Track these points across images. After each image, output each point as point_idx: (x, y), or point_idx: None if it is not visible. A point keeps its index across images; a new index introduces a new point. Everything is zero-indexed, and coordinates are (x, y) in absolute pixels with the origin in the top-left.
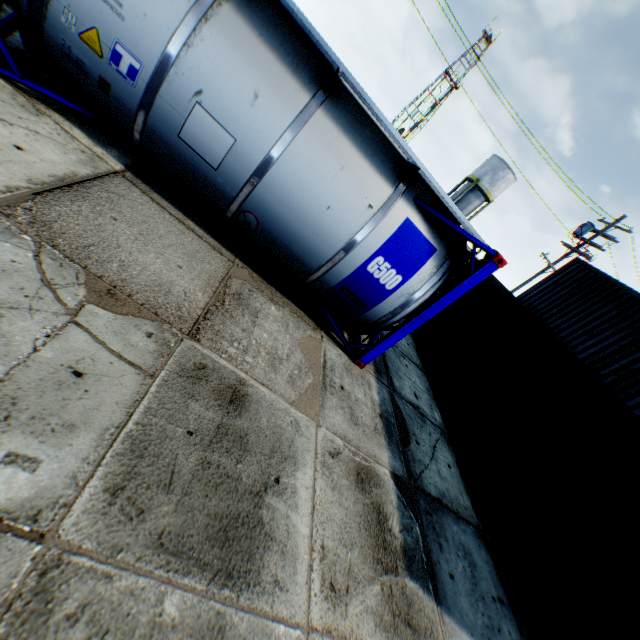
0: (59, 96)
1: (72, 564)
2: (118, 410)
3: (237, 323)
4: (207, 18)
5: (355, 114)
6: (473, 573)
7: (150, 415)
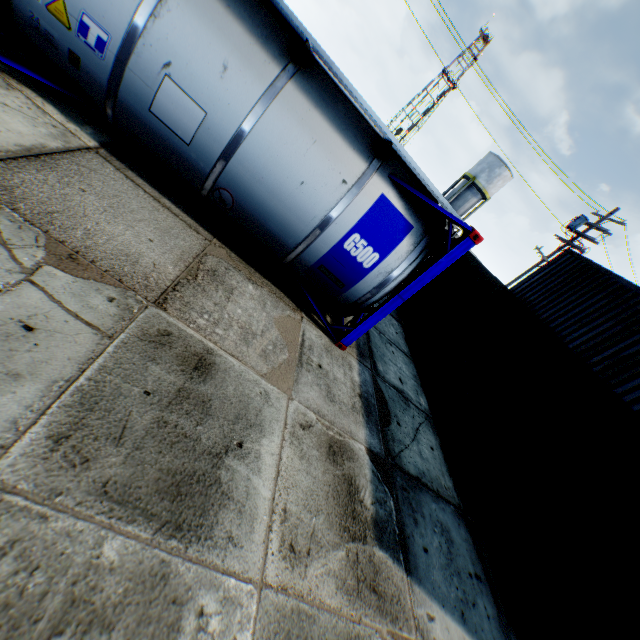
0: (30, 71)
1: (5, 502)
2: (70, 365)
3: (209, 297)
4: None
5: (327, 89)
6: (450, 549)
7: (105, 373)
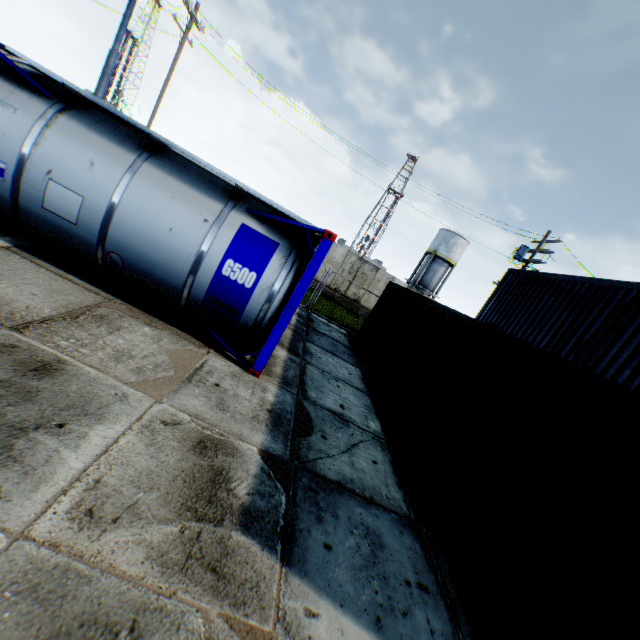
0: None
1: None
2: None
3: (86, 330)
4: (49, 126)
5: (181, 163)
6: (375, 553)
7: None
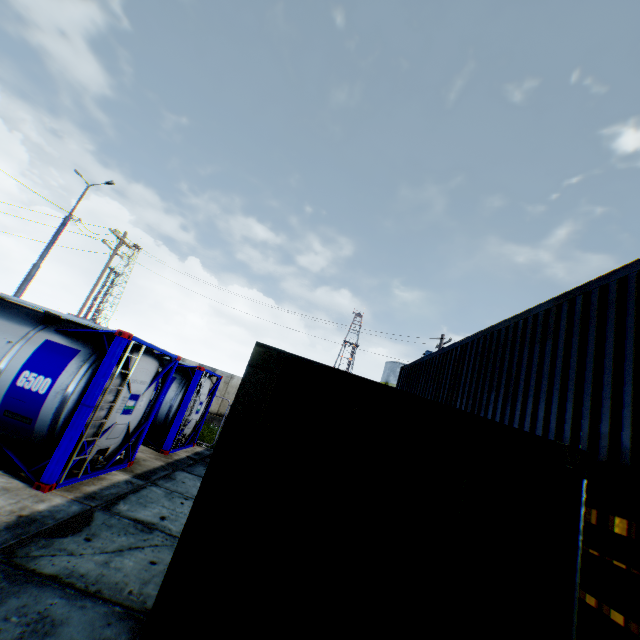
0: None
1: None
2: None
3: None
4: None
5: (6, 305)
6: (23, 639)
7: None
